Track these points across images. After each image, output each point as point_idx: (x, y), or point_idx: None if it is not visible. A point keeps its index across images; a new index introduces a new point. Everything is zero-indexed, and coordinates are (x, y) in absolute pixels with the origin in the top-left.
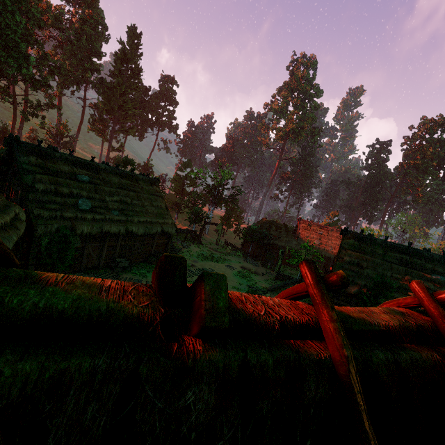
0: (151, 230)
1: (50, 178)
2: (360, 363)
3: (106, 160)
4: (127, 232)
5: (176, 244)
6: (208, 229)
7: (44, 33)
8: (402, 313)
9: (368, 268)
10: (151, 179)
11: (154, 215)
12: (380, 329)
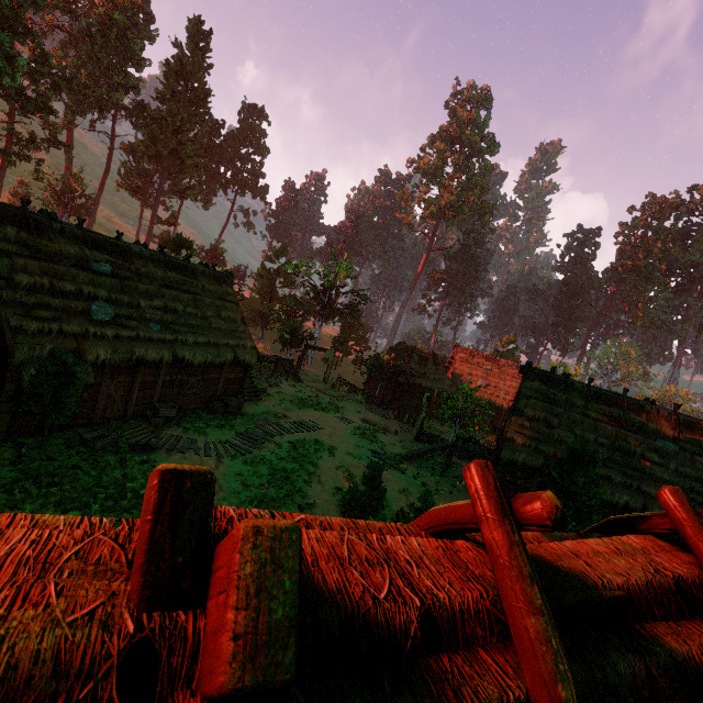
0: (216, 357)
1: (42, 265)
2: (586, 696)
3: (148, 238)
4: (175, 360)
5: (259, 380)
6: (311, 357)
7: (44, 20)
8: (645, 551)
9: (561, 428)
10: (220, 274)
11: (221, 332)
12: (614, 595)
